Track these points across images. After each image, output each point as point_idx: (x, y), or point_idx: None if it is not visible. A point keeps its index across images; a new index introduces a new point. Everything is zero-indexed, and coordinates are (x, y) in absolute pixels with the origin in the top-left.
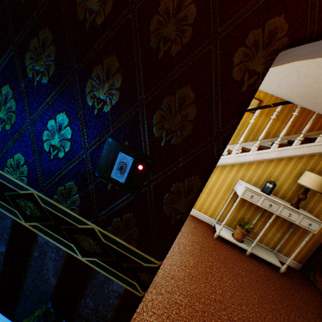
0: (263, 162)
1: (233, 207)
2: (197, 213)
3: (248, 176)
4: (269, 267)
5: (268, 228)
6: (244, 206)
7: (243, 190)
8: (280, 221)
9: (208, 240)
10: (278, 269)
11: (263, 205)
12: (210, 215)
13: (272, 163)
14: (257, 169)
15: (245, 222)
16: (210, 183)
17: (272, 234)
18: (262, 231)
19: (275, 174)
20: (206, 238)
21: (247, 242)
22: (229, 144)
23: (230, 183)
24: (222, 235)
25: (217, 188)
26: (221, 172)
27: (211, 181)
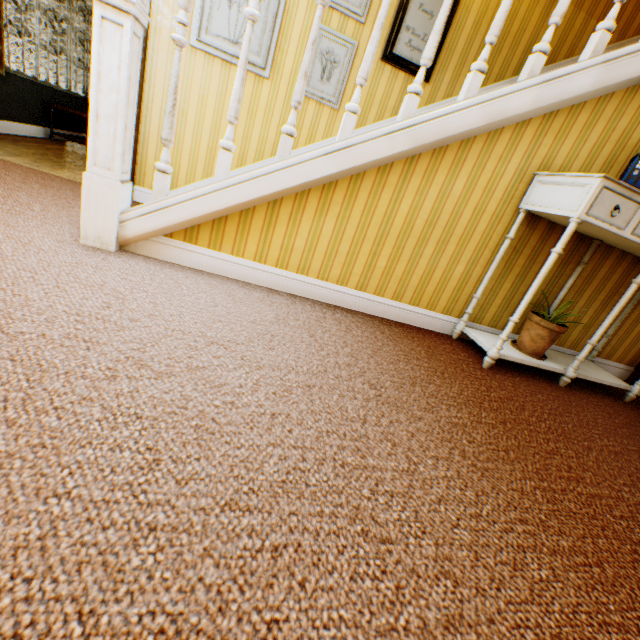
0: (612, 97)
1: (552, 259)
2: (410, 312)
3: (561, 158)
4: (607, 397)
5: (586, 304)
6: (538, 258)
7: (594, 192)
8: (616, 279)
9: (482, 381)
10: (617, 396)
11: (638, 232)
12: (445, 308)
13: (637, 99)
14: (592, 129)
15: (540, 304)
16: (449, 205)
17: (591, 317)
18: (614, 314)
19: (636, 139)
20: (474, 377)
21: (545, 353)
22: (440, 96)
23: (508, 195)
24: (504, 354)
25: (467, 219)
26: (485, 157)
27: (452, 197)
